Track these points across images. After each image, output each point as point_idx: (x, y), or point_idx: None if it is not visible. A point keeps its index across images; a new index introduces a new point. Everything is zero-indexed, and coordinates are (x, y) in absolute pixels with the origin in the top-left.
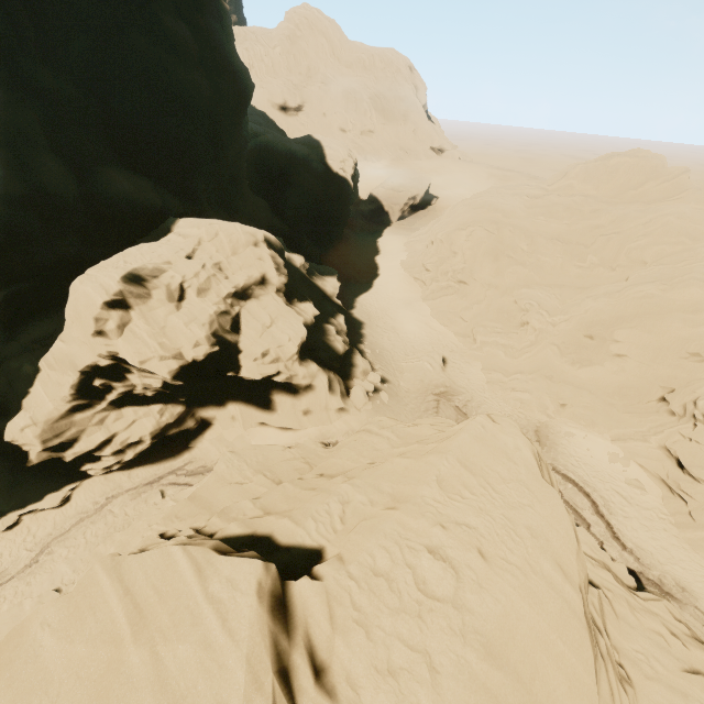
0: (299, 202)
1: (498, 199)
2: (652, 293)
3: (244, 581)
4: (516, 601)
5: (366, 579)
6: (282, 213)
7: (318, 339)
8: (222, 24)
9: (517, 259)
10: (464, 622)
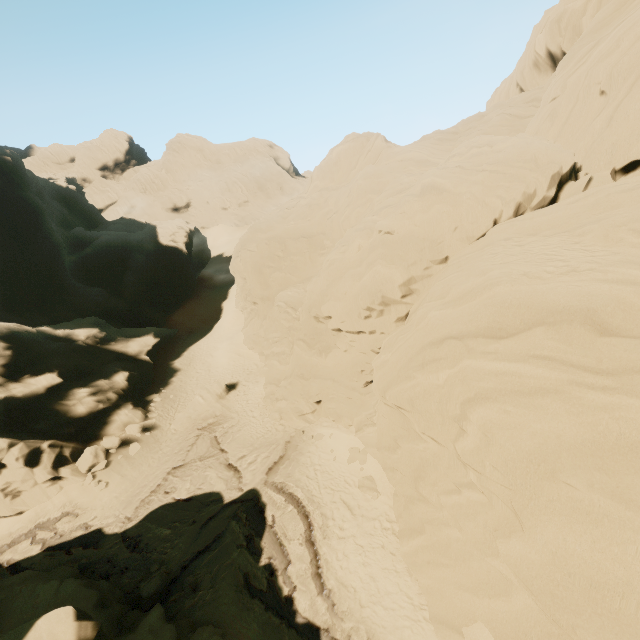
0: (133, 280)
1: (260, 220)
2: (334, 258)
3: None
4: None
5: None
6: (122, 294)
7: (45, 408)
8: (4, 172)
9: (276, 266)
10: None
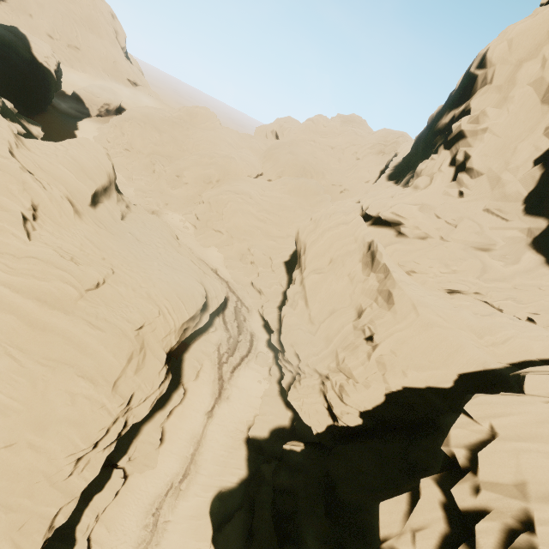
0: (7, 72)
1: (147, 111)
2: (195, 158)
3: (4, 123)
4: (83, 158)
5: (41, 145)
6: None
7: None
8: None
9: (153, 141)
10: (67, 154)
